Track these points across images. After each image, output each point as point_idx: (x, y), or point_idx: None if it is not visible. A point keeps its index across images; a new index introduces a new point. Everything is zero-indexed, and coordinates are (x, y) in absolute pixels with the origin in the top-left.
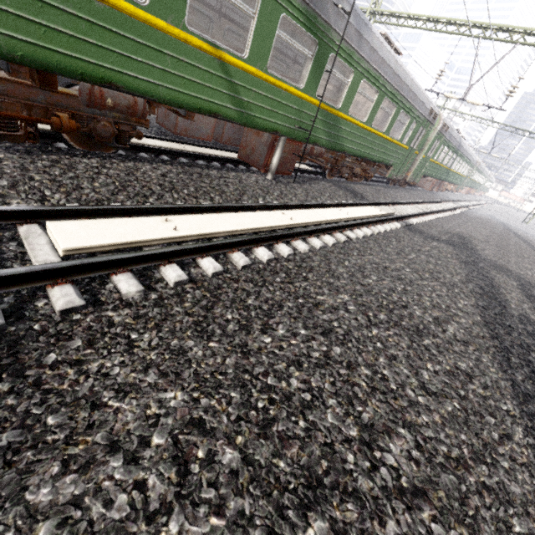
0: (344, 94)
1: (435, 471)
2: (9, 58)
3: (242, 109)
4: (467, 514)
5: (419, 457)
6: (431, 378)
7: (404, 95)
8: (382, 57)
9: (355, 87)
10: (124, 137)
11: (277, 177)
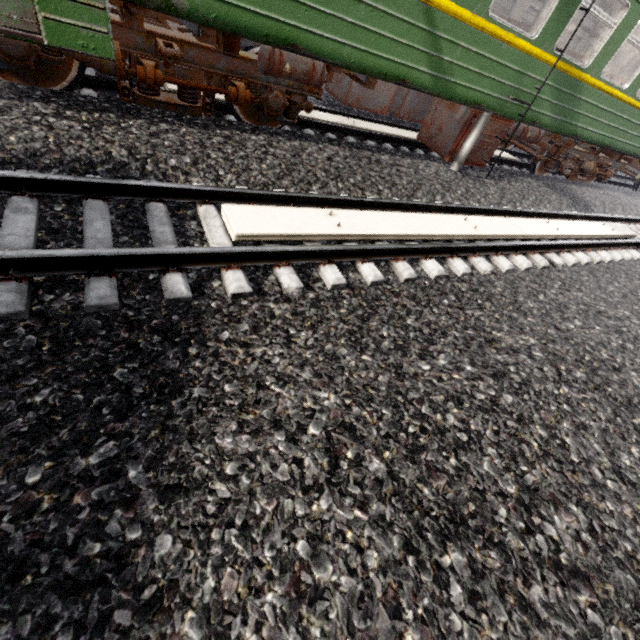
0: (602, 45)
1: (607, 563)
2: (204, 22)
3: (439, 72)
4: (639, 621)
5: (589, 542)
6: (633, 465)
7: None
8: None
9: (625, 31)
10: (293, 110)
11: (464, 168)
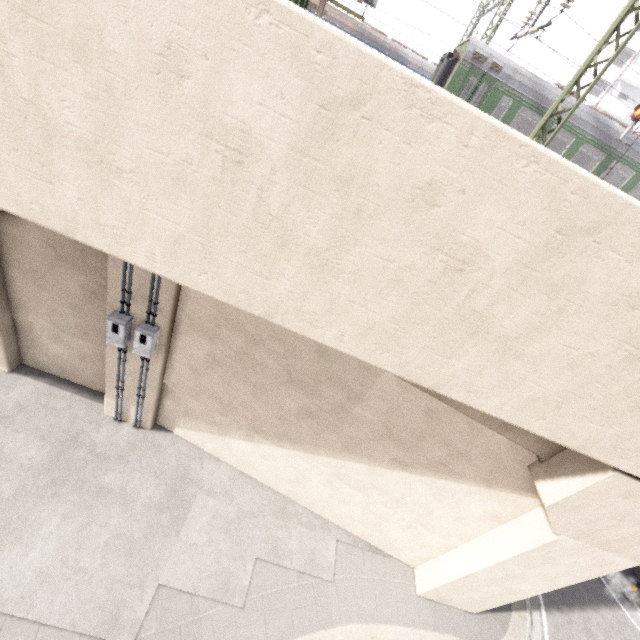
0: (624, 183)
1: None
2: None
3: None
4: None
5: None
6: None
7: None
8: None
9: (636, 181)
10: None
11: None
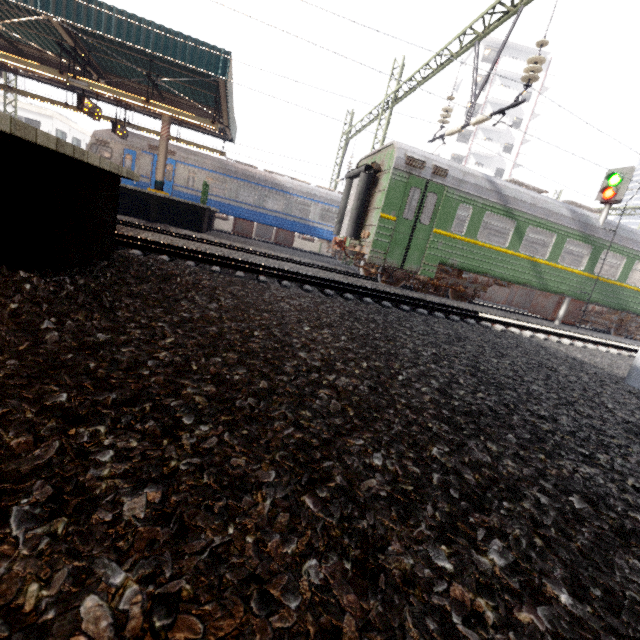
0: (619, 271)
1: None
2: (460, 269)
3: (541, 282)
4: None
5: None
6: None
7: None
8: None
9: (629, 266)
10: (474, 296)
11: (562, 325)
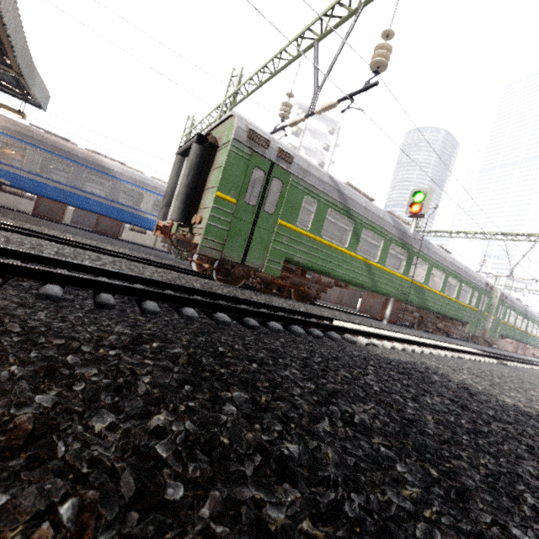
0: (424, 275)
1: None
2: (305, 267)
3: (373, 283)
4: None
5: None
6: None
7: (462, 275)
8: (442, 256)
9: (429, 271)
10: (316, 297)
11: (387, 324)
